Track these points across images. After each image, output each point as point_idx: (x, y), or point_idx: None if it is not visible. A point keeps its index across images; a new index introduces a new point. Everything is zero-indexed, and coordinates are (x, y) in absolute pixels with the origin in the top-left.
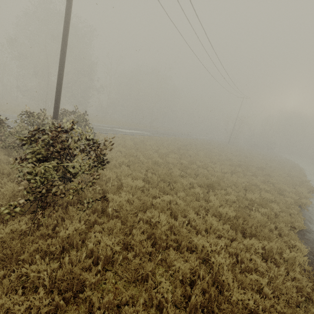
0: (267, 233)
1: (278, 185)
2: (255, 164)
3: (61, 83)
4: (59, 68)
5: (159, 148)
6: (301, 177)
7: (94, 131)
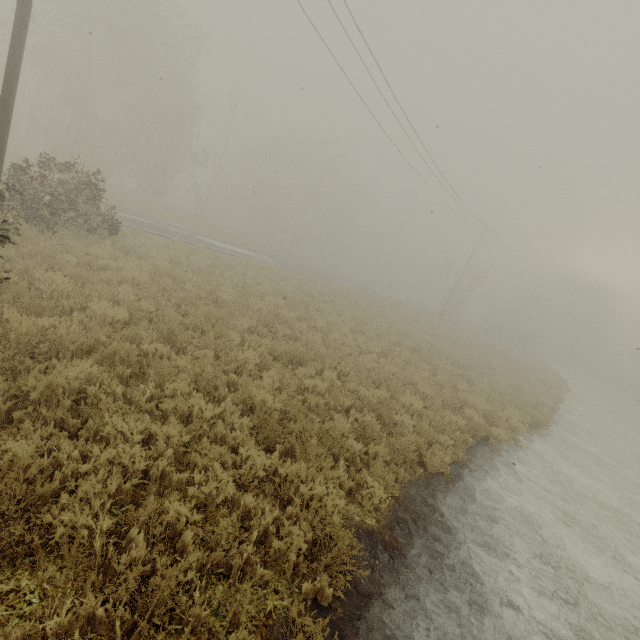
0: (314, 449)
1: (463, 394)
2: (461, 356)
3: (12, 85)
4: (10, 52)
5: (256, 283)
6: (541, 398)
7: (144, 228)
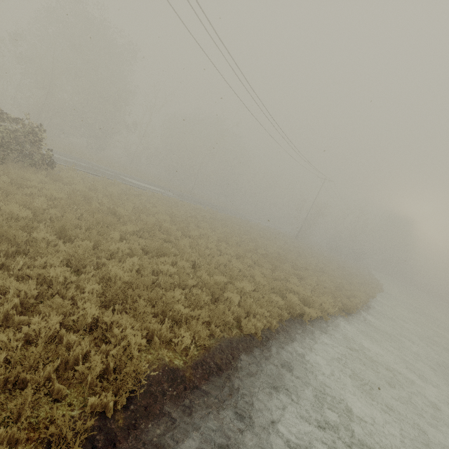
0: (142, 307)
1: (290, 285)
2: (301, 263)
3: None
4: None
5: (153, 206)
6: (355, 292)
7: (80, 168)
